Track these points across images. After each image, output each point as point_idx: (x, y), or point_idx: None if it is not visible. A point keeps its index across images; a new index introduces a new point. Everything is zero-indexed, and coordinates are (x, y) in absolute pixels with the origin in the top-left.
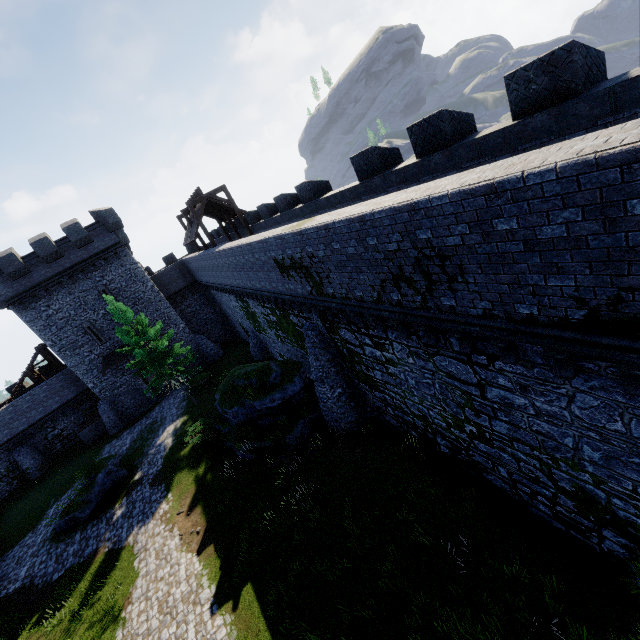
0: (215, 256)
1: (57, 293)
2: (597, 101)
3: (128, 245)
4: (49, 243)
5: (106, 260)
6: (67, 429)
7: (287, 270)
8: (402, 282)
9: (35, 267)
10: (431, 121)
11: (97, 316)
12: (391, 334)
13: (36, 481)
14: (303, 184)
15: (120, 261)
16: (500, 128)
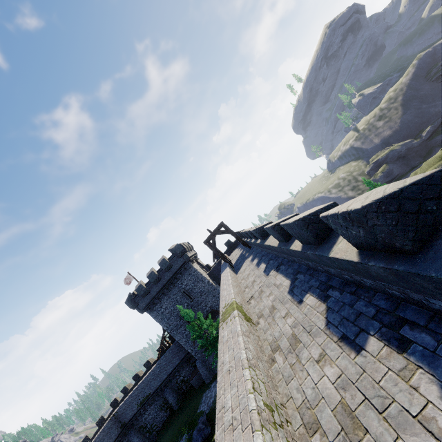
0: None
1: (163, 299)
2: (439, 284)
3: (190, 260)
4: (154, 274)
5: (181, 273)
6: (186, 376)
7: None
8: None
9: (151, 288)
10: (291, 226)
11: (184, 307)
12: None
13: (176, 413)
14: (252, 231)
15: (188, 272)
16: (344, 258)
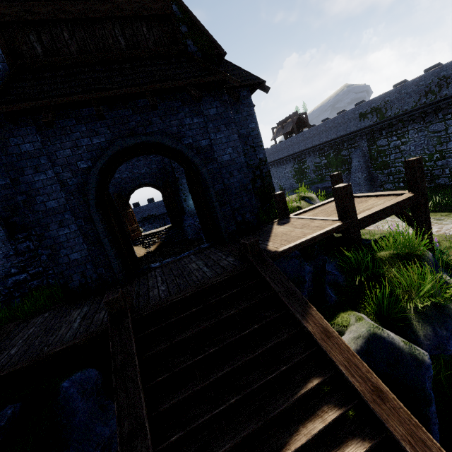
0: (304, 134)
1: None
2: None
3: None
4: None
5: None
6: None
7: (365, 116)
8: (429, 93)
9: None
10: (434, 66)
11: None
12: (410, 127)
13: None
14: (361, 101)
15: None
16: None
